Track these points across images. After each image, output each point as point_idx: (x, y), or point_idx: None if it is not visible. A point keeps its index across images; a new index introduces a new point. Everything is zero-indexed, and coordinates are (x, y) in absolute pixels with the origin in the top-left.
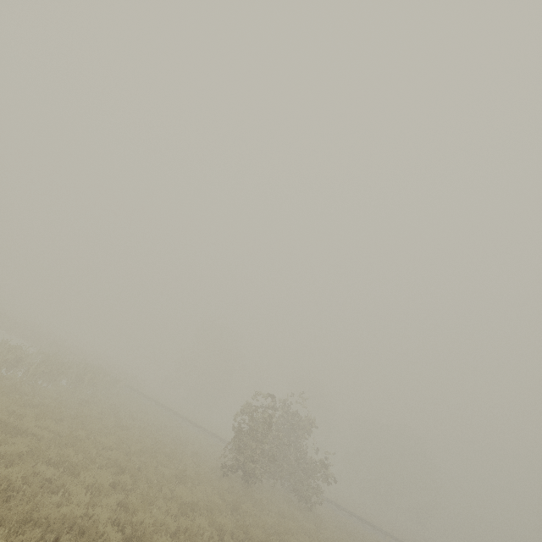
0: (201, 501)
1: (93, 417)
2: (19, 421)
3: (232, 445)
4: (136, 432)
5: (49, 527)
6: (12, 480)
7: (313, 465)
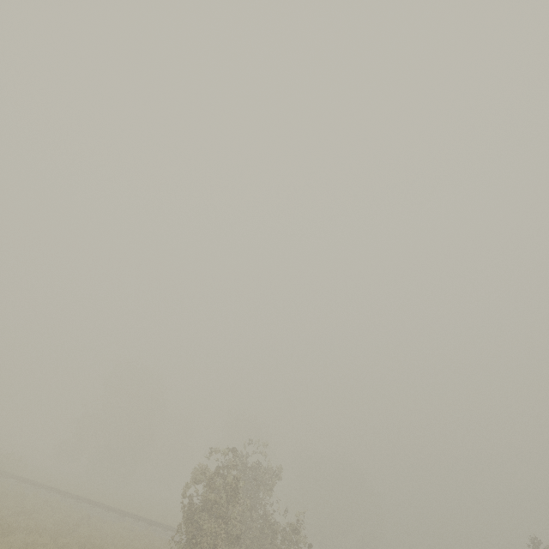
0: None
1: None
2: None
3: (179, 534)
4: None
5: None
6: None
7: (282, 531)
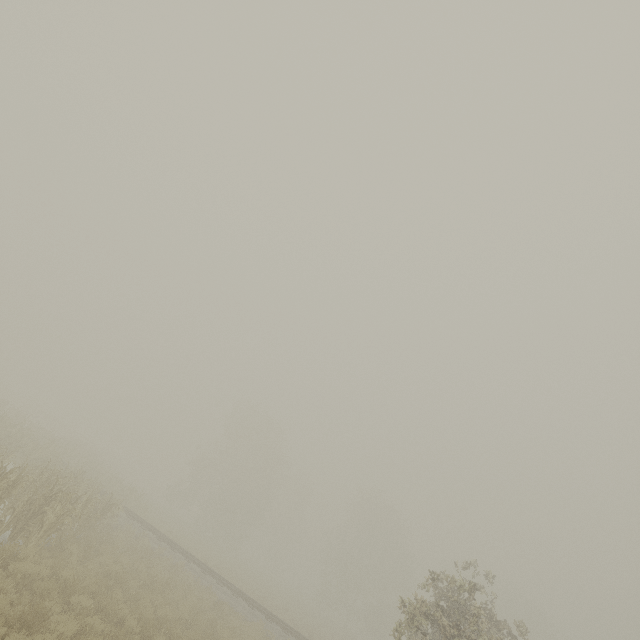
0: None
1: None
2: None
3: None
4: None
5: None
6: None
7: None
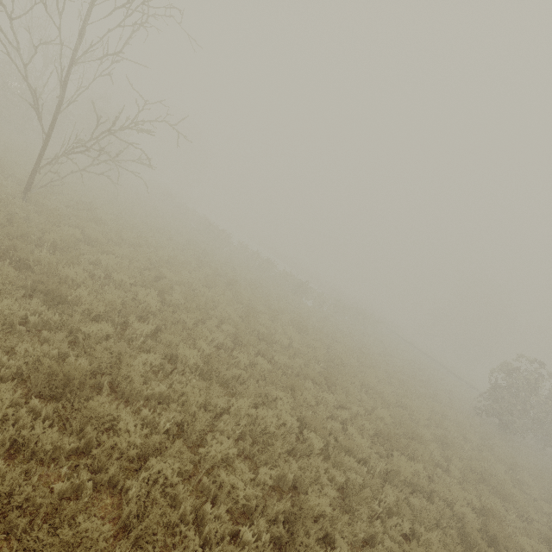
0: (451, 417)
1: (368, 343)
2: (336, 335)
3: (487, 395)
4: (398, 360)
5: (363, 383)
6: (344, 360)
7: None
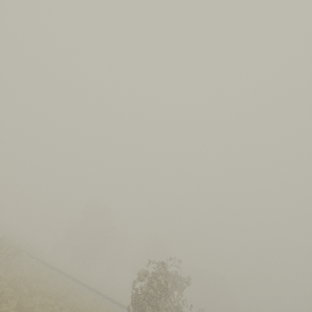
0: None
1: None
2: None
3: None
4: None
5: None
6: None
7: None
